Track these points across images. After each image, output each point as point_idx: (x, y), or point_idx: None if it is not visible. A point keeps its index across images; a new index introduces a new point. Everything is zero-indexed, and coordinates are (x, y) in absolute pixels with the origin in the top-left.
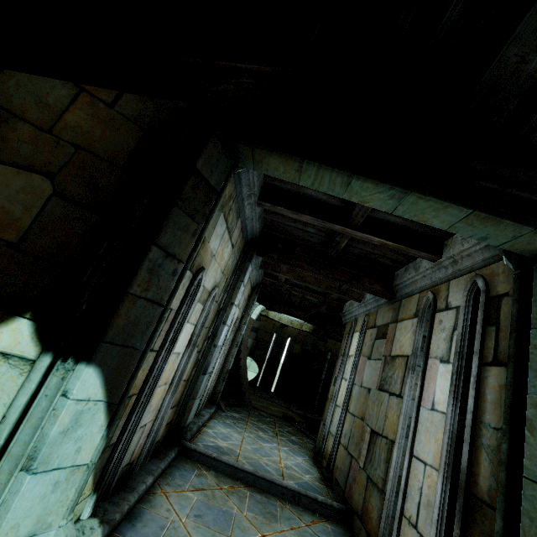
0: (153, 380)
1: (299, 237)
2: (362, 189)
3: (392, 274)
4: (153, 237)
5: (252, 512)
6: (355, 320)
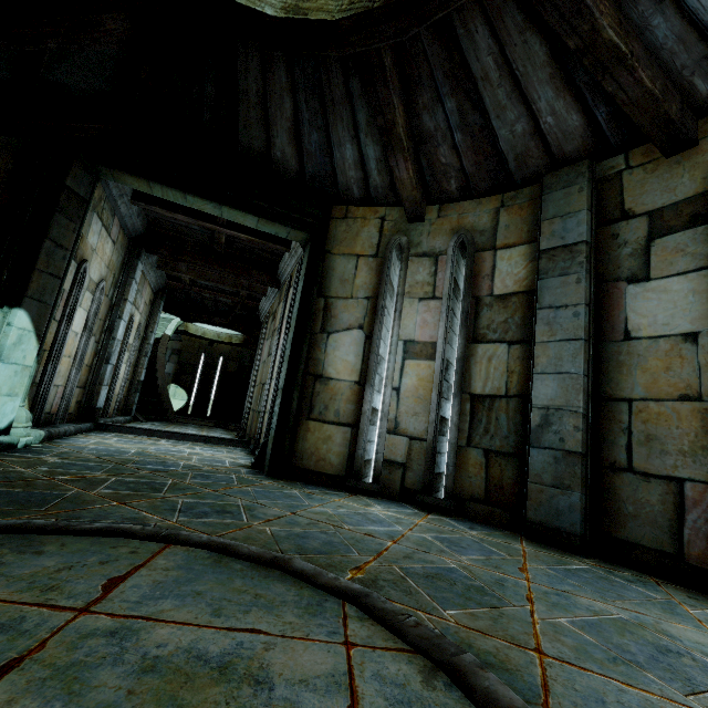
0: (59, 347)
1: (188, 234)
2: (196, 201)
3: (276, 266)
4: (44, 233)
5: (166, 443)
6: (266, 315)
